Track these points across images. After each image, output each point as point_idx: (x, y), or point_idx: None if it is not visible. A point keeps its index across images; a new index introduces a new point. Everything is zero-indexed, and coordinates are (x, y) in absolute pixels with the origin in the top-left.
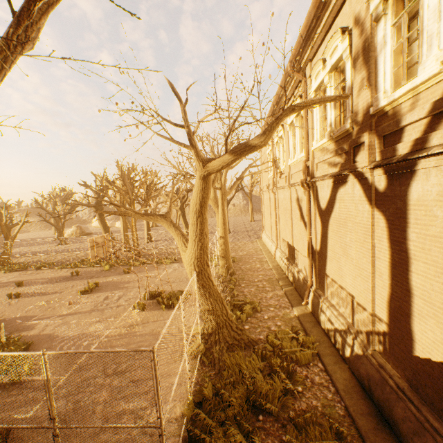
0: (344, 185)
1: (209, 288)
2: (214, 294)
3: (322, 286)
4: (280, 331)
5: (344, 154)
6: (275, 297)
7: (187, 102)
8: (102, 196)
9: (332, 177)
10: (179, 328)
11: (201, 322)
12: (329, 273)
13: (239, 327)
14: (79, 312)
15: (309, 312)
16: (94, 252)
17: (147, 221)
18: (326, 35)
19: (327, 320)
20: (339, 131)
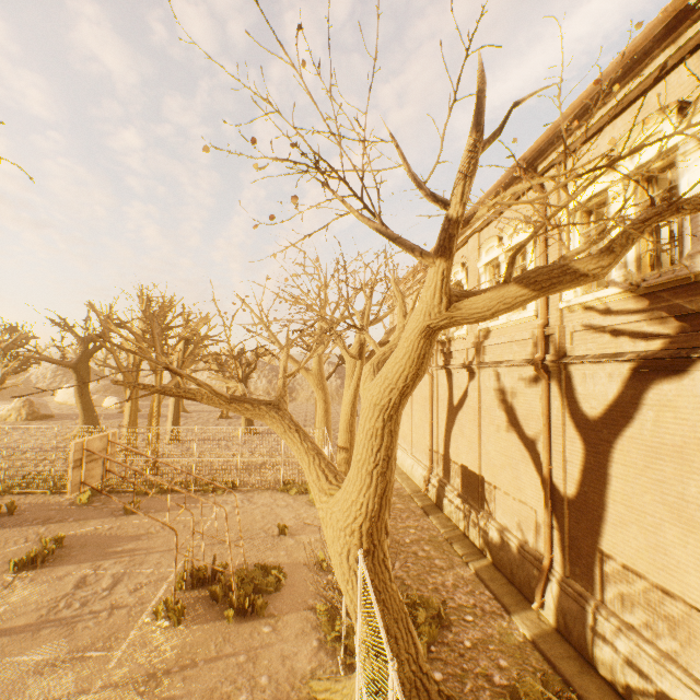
0: (676, 377)
1: (384, 591)
2: (393, 604)
3: (586, 574)
4: (520, 689)
5: (675, 318)
6: (462, 586)
7: (493, 140)
8: (92, 349)
9: (637, 360)
10: (279, 683)
11: (327, 660)
12: (615, 550)
13: (443, 689)
14: (6, 629)
15: (552, 629)
16: (79, 475)
17: (176, 403)
18: (609, 122)
19: (625, 663)
20: (667, 276)
